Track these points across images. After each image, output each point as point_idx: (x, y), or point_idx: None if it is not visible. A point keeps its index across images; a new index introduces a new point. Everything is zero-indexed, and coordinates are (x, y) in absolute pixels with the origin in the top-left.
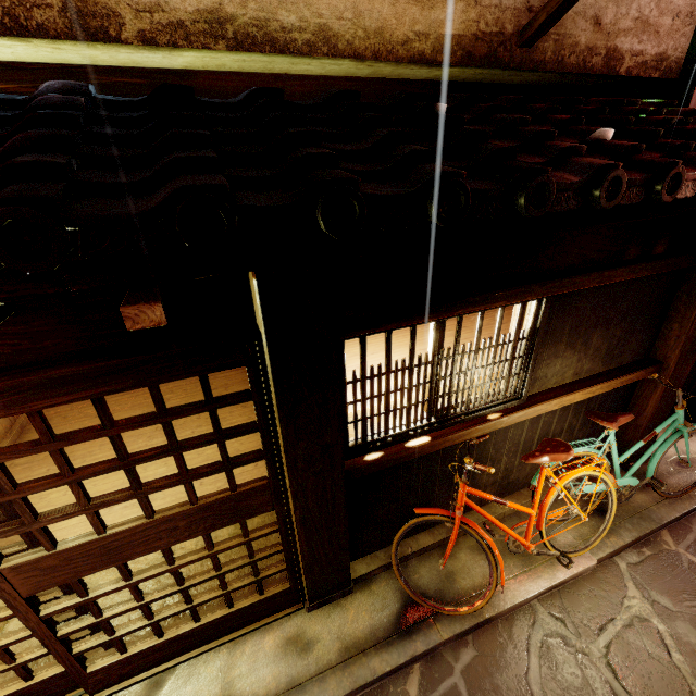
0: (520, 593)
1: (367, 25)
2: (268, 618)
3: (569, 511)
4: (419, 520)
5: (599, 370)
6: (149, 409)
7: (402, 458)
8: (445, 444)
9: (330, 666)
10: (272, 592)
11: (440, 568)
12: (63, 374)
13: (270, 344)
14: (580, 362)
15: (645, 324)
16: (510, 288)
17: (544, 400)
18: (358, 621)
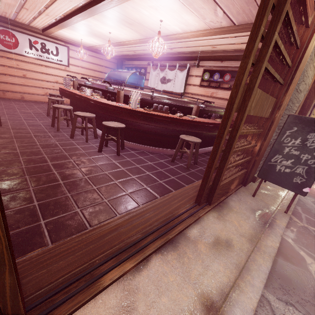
0: None
1: None
2: None
3: None
4: None
5: None
6: None
7: None
8: None
9: None
10: None
11: None
12: None
13: None
14: None
15: None
16: None
17: None
18: None
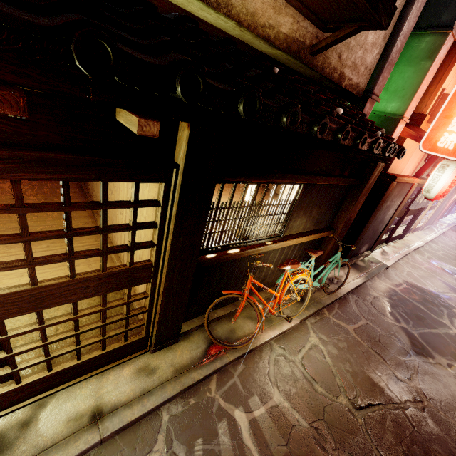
0: (267, 336)
1: (248, 7)
2: (125, 358)
3: (292, 296)
4: (224, 297)
5: (312, 229)
6: (4, 226)
7: (225, 259)
8: (245, 254)
9: (167, 379)
10: (132, 340)
11: (233, 323)
12: (54, 157)
13: (184, 171)
14: (306, 223)
15: (333, 209)
16: (293, 174)
17: (290, 239)
18: (183, 356)
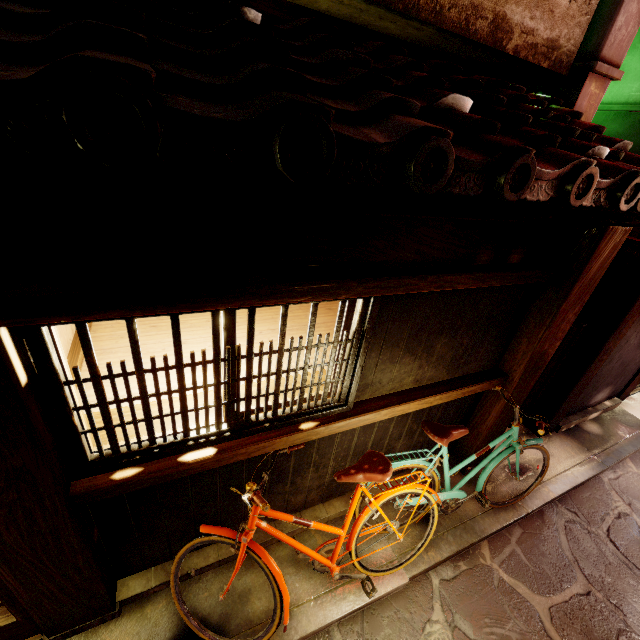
0: (316, 619)
1: None
2: None
3: (387, 527)
4: (204, 539)
5: (444, 377)
6: None
7: (172, 475)
8: (237, 457)
9: None
10: None
11: (220, 598)
12: None
13: None
14: (421, 369)
15: (495, 335)
16: (315, 281)
17: (373, 409)
18: None
